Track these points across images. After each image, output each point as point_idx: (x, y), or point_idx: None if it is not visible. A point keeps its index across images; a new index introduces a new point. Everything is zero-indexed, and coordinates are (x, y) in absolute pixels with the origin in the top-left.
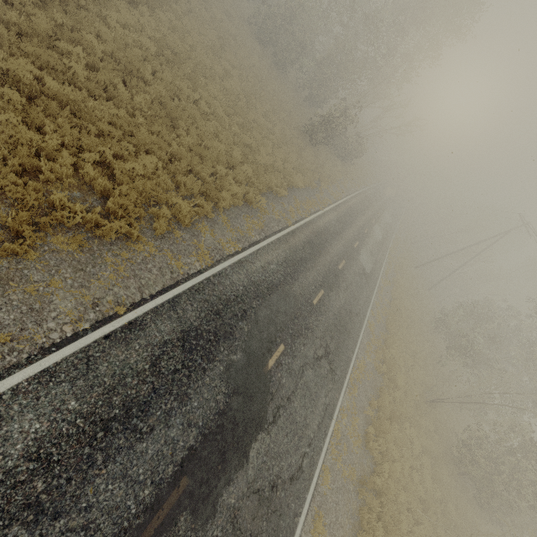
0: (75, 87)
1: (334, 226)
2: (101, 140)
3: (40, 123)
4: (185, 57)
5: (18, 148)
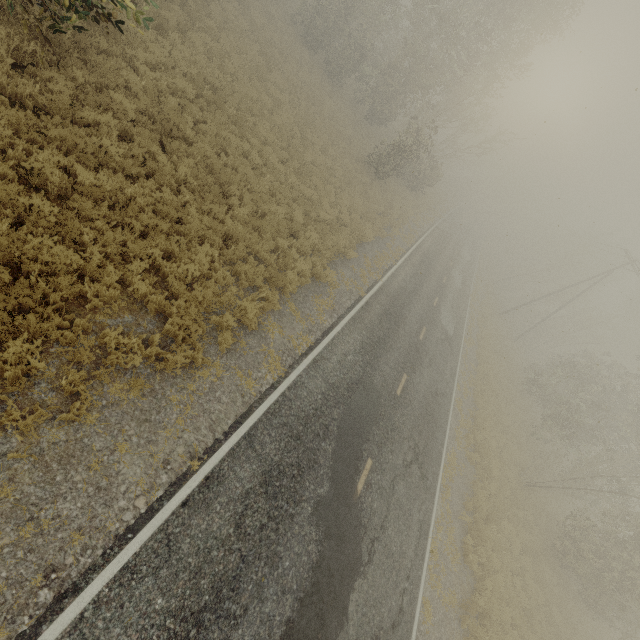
0: (108, 168)
1: (410, 284)
2: (148, 239)
3: (78, 235)
4: (227, 93)
5: (58, 279)
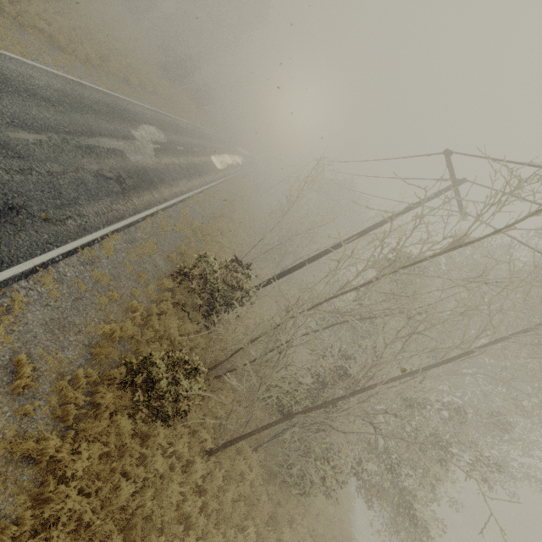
0: None
1: (190, 131)
2: None
3: None
4: None
5: None
